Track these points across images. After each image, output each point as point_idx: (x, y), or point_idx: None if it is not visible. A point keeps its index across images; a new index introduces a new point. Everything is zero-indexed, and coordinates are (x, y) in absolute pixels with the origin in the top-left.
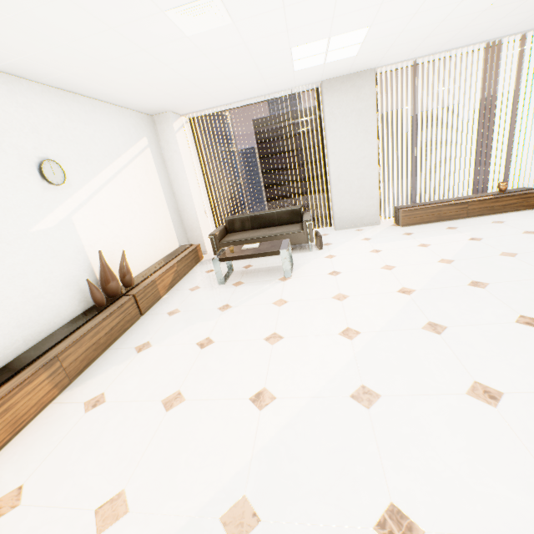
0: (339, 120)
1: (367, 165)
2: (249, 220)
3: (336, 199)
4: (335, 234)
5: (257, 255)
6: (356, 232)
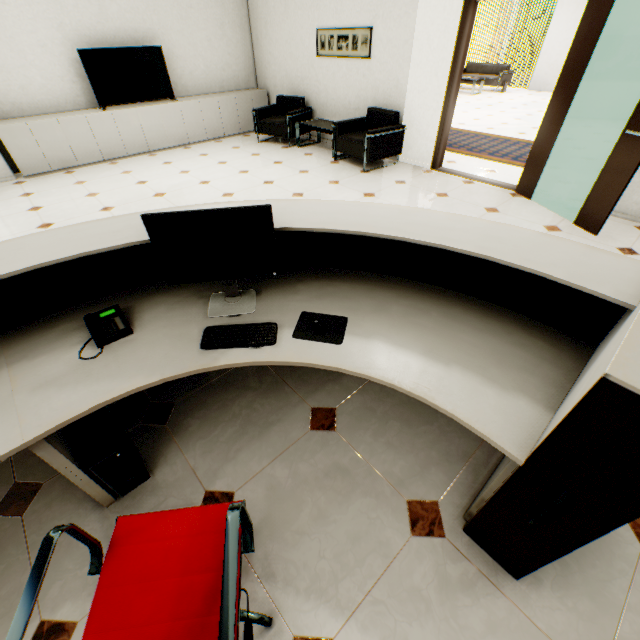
0: (563, 8)
1: (566, 46)
2: (478, 68)
3: (537, 67)
4: (521, 91)
5: (464, 81)
6: (534, 92)
